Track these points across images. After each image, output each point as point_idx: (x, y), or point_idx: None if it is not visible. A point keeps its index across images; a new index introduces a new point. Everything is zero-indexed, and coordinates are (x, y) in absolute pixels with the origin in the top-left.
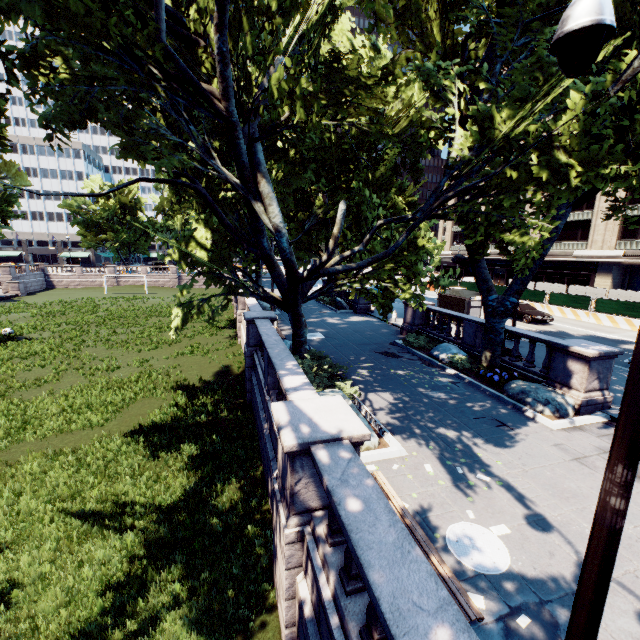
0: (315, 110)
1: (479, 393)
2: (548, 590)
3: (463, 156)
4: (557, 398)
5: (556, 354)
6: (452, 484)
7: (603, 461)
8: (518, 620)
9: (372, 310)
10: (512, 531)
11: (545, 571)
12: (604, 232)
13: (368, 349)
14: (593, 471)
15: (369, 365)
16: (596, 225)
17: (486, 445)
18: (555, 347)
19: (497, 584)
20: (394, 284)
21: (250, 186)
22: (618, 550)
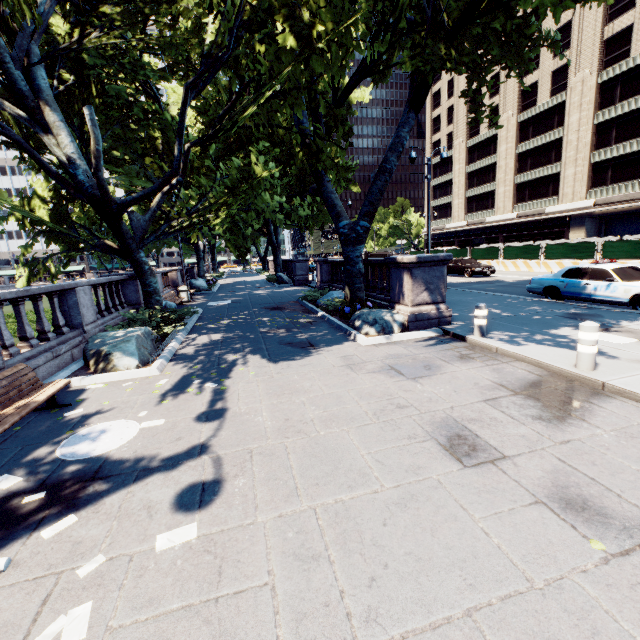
0: (32, 2)
1: (325, 326)
2: (116, 469)
3: (217, 41)
4: (385, 316)
5: (392, 271)
6: (167, 392)
7: (378, 364)
8: (28, 497)
9: (309, 280)
10: (166, 424)
11: (143, 454)
12: (573, 183)
13: (261, 307)
14: (352, 372)
15: (241, 317)
16: (565, 177)
17: (262, 362)
18: (388, 263)
19: (63, 468)
20: (244, 222)
21: (40, 118)
22: (267, 432)
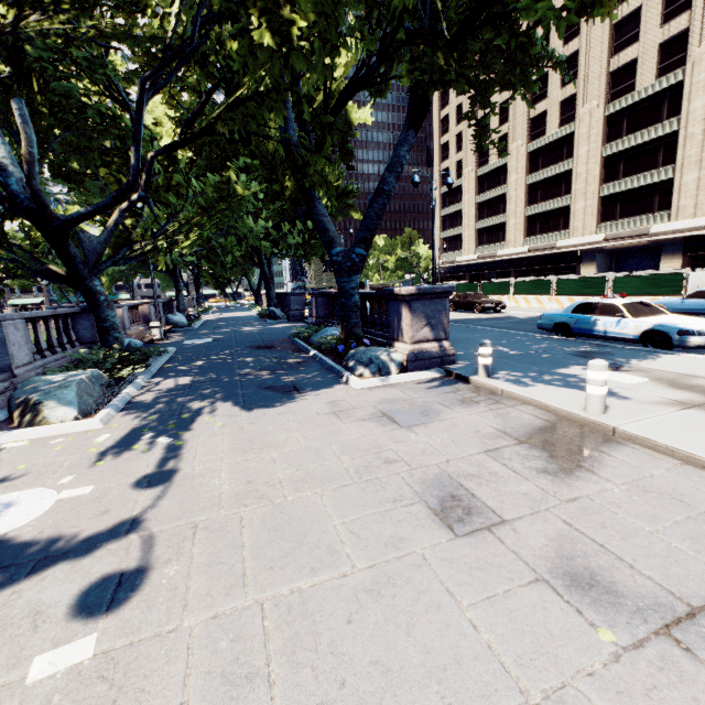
0: None
1: (316, 367)
2: (7, 559)
3: (181, 32)
4: (382, 355)
5: (390, 304)
6: (106, 450)
7: (369, 410)
8: None
9: (306, 316)
10: (94, 492)
11: (51, 535)
12: (583, 217)
13: (246, 345)
14: (338, 421)
15: (220, 357)
16: (575, 210)
17: (234, 410)
18: (386, 295)
19: None
20: (222, 247)
21: None
22: (222, 498)
